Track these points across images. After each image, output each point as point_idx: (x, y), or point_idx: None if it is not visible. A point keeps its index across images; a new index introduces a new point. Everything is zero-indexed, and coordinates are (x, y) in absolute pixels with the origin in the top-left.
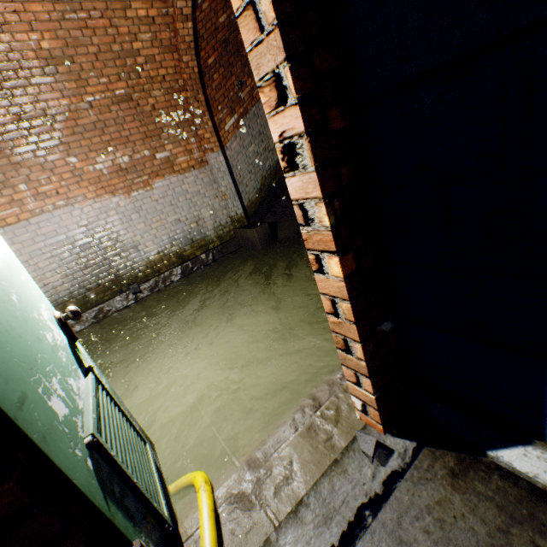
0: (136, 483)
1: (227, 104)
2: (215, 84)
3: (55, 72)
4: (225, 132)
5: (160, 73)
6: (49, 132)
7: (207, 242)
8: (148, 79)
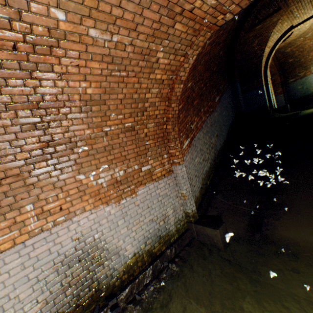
0: None
1: (185, 132)
2: (180, 119)
3: (88, 109)
4: (183, 149)
5: (155, 113)
6: (68, 155)
7: (169, 236)
8: (147, 116)
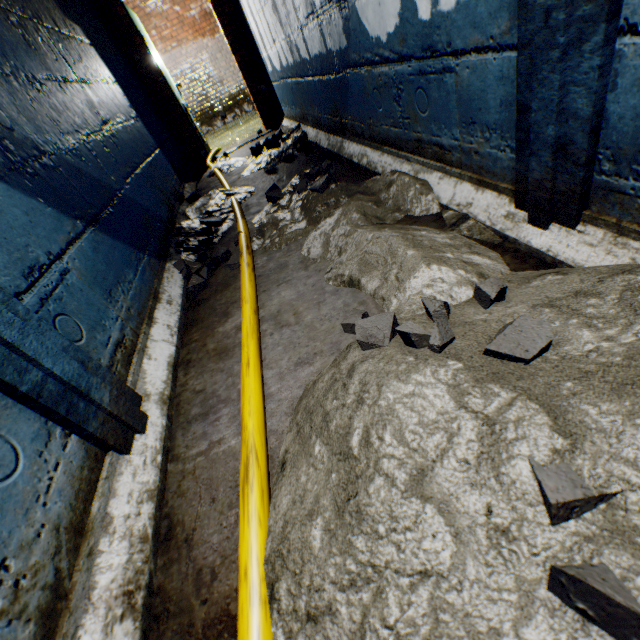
0: (195, 124)
1: None
2: None
3: None
4: None
5: None
6: None
7: None
8: None
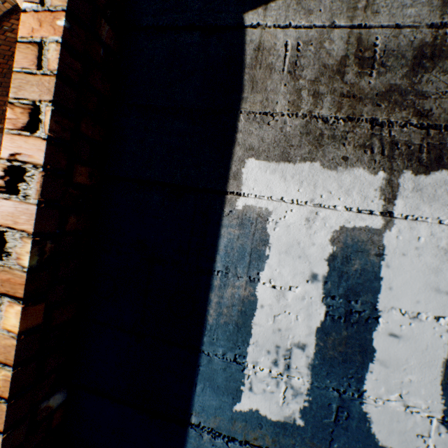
0: None
1: None
2: None
3: None
4: None
5: None
6: None
7: None
8: None
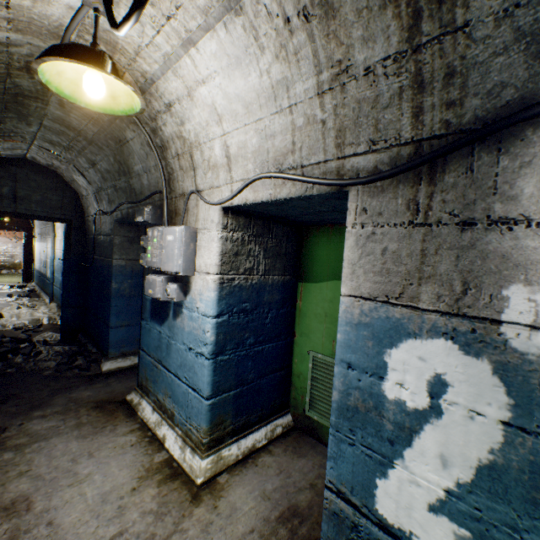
0: None
1: None
2: None
3: None
4: None
5: None
6: None
7: None
8: None
